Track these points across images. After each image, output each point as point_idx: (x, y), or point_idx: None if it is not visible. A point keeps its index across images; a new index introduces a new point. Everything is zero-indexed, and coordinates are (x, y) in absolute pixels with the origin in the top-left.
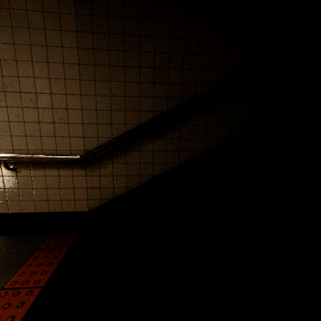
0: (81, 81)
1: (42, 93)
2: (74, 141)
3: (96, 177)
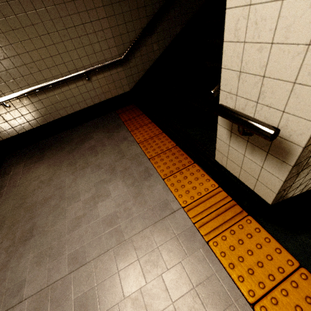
0: (104, 7)
1: (86, 22)
2: (112, 50)
3: (128, 69)
